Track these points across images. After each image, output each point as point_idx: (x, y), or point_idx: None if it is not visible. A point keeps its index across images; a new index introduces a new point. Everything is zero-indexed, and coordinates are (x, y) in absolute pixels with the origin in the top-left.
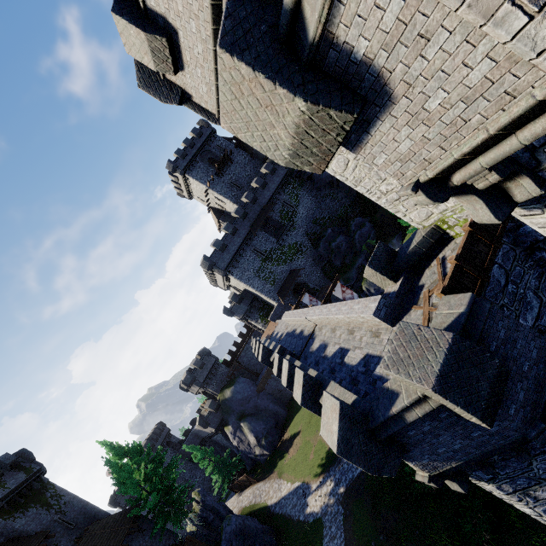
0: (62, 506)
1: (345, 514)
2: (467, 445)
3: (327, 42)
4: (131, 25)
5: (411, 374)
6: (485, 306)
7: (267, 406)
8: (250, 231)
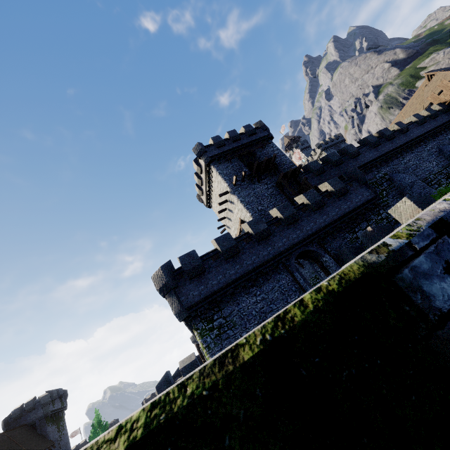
0: (62, 434)
1: None
2: None
3: None
4: None
5: None
6: None
7: None
8: None
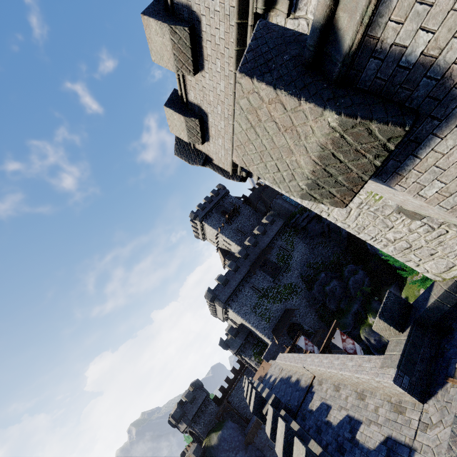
0: None
1: None
2: None
3: (366, 51)
4: (176, 112)
5: None
6: None
7: None
8: (250, 270)
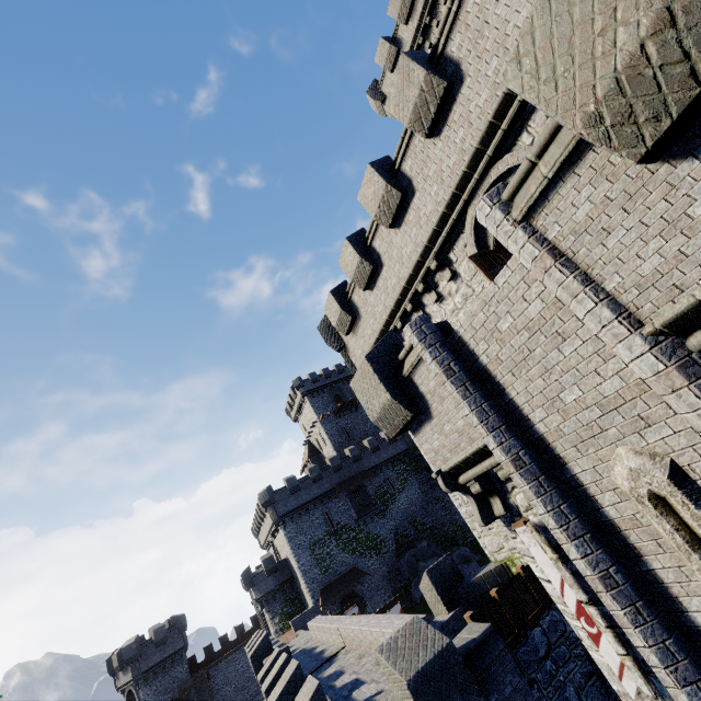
0: None
1: None
2: None
3: (410, 379)
4: (336, 302)
5: (397, 663)
6: (499, 645)
7: None
8: (334, 489)
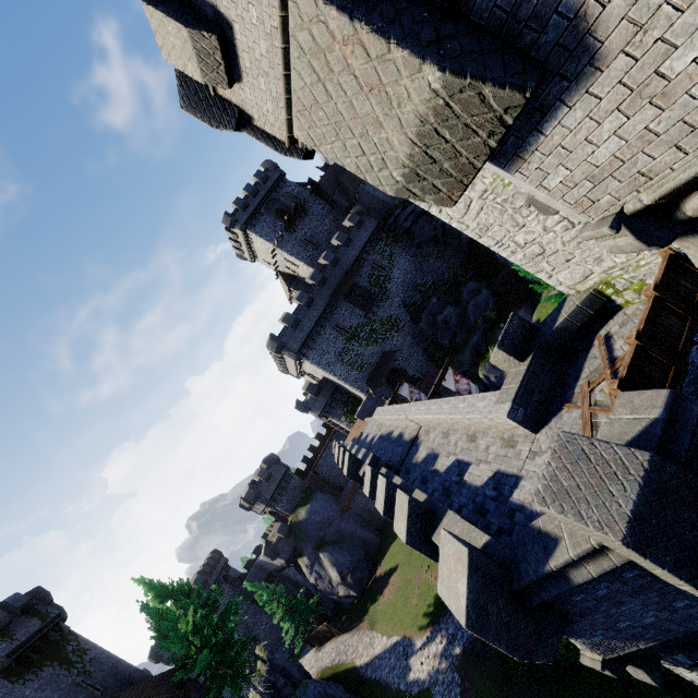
0: (87, 664)
1: (462, 686)
2: (666, 619)
3: None
4: (169, 18)
5: (584, 516)
6: (692, 409)
7: (354, 531)
8: (330, 302)
